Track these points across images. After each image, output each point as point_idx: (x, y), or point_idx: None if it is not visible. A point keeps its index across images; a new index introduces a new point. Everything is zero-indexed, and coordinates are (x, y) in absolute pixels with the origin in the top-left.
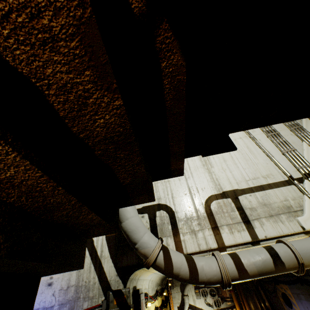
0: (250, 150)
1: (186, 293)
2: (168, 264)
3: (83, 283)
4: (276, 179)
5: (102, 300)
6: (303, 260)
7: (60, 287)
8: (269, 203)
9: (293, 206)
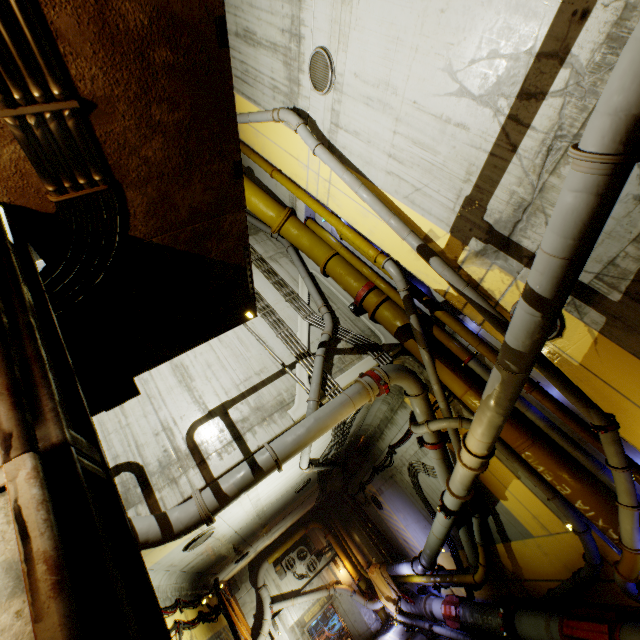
0: (241, 342)
1: (261, 583)
2: None
3: None
4: (270, 372)
5: None
6: (279, 456)
7: None
8: (262, 405)
9: (287, 399)
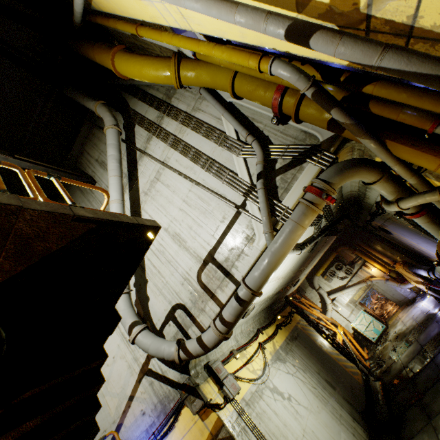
0: (202, 200)
1: (317, 287)
2: (188, 354)
3: (162, 396)
4: (230, 216)
5: (179, 395)
6: (253, 289)
7: (151, 410)
8: (234, 245)
9: (249, 234)
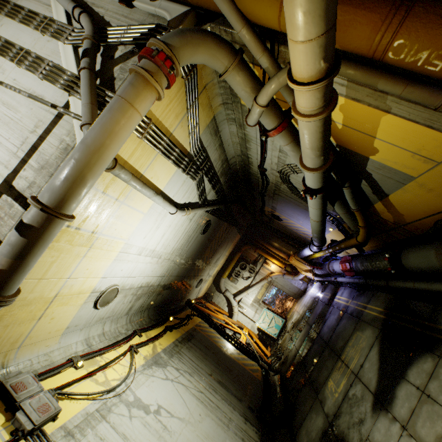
0: (8, 106)
1: (224, 290)
2: None
3: None
4: (46, 123)
5: None
6: (48, 204)
7: None
8: (46, 162)
9: (70, 143)
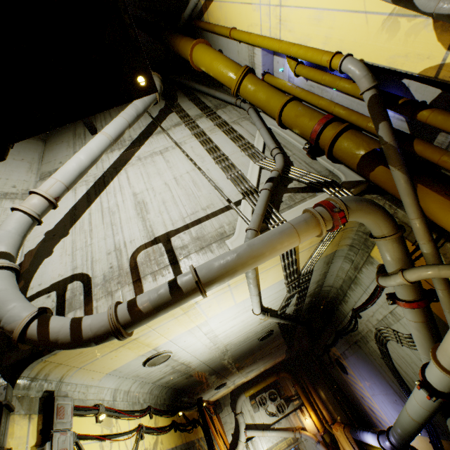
0: (195, 184)
1: (238, 410)
2: (43, 332)
3: None
4: (216, 208)
5: None
6: (201, 279)
7: None
8: (202, 236)
9: (227, 231)
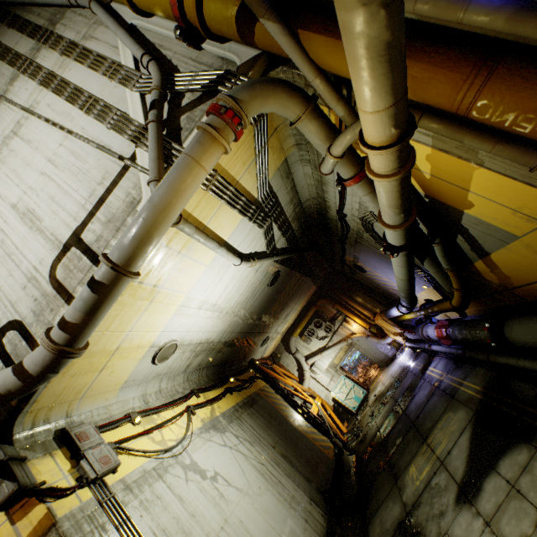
0: (76, 156)
1: (294, 350)
2: None
3: None
4: (113, 175)
5: None
6: (117, 262)
7: None
8: (113, 216)
9: (136, 197)
